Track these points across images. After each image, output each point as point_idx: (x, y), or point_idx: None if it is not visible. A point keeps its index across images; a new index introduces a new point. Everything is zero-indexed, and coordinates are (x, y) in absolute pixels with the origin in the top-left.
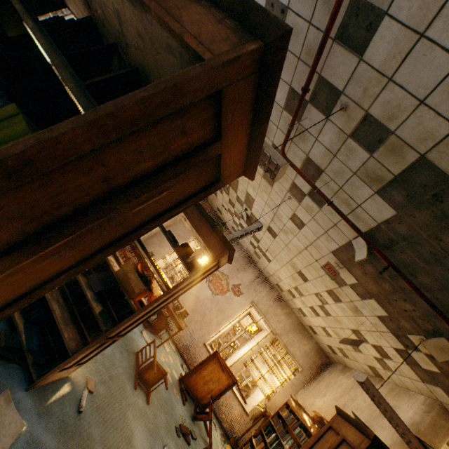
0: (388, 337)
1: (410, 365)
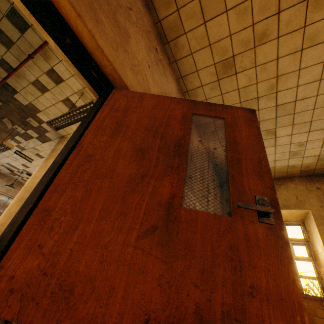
0: (37, 142)
1: (47, 141)
